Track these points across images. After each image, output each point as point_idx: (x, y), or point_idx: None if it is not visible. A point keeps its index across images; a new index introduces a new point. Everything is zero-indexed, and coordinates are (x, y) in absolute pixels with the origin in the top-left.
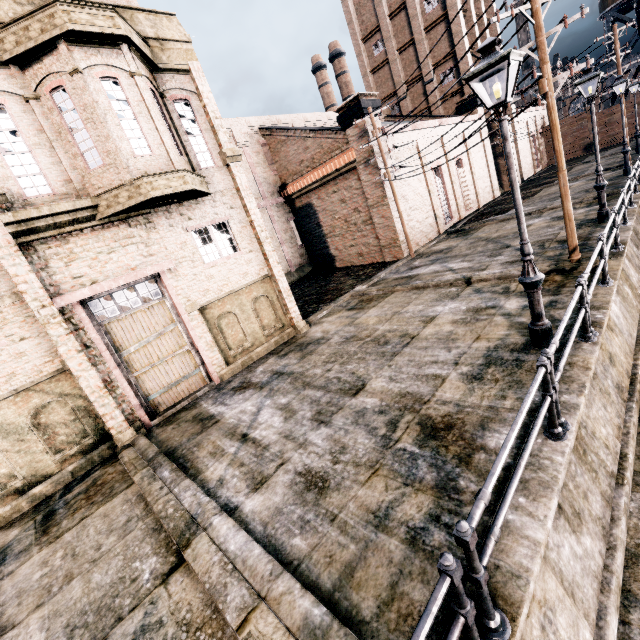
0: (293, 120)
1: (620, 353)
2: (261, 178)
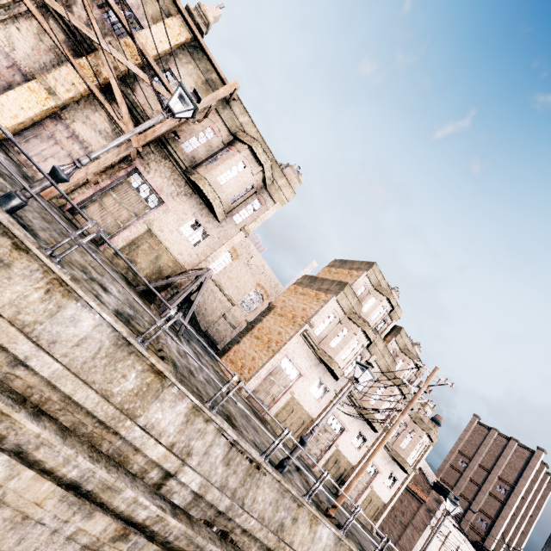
0: None
1: None
2: None
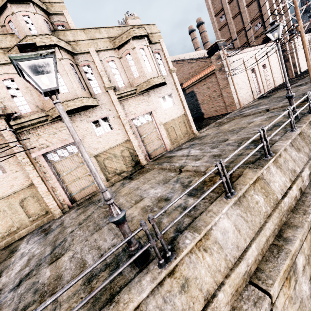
0: (185, 56)
1: None
2: None
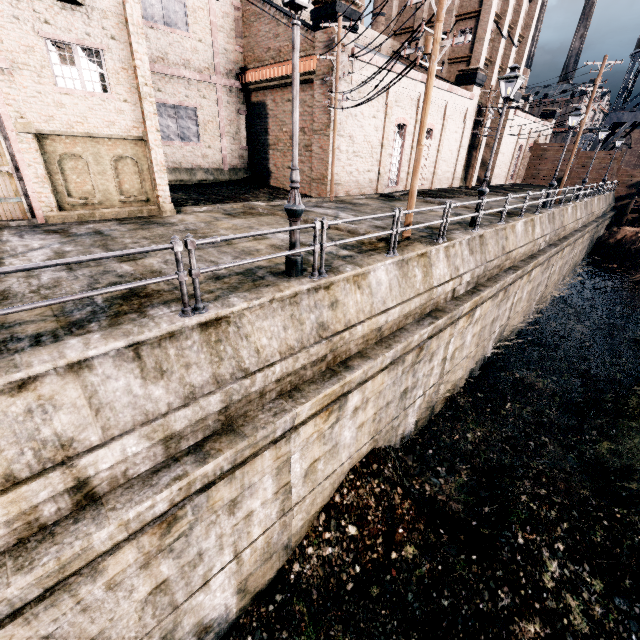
0: None
1: (353, 306)
2: (221, 47)
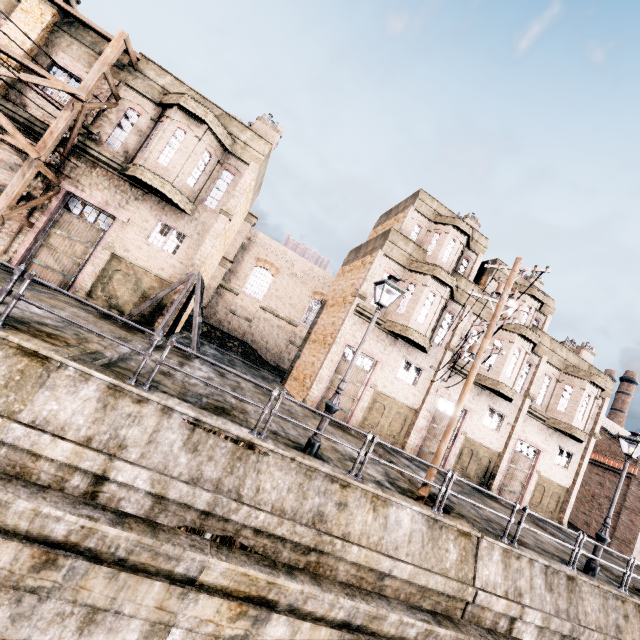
0: None
1: None
2: None
